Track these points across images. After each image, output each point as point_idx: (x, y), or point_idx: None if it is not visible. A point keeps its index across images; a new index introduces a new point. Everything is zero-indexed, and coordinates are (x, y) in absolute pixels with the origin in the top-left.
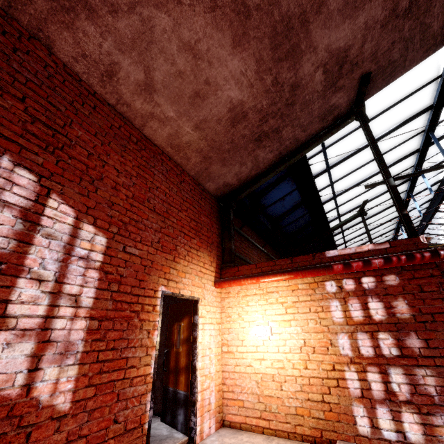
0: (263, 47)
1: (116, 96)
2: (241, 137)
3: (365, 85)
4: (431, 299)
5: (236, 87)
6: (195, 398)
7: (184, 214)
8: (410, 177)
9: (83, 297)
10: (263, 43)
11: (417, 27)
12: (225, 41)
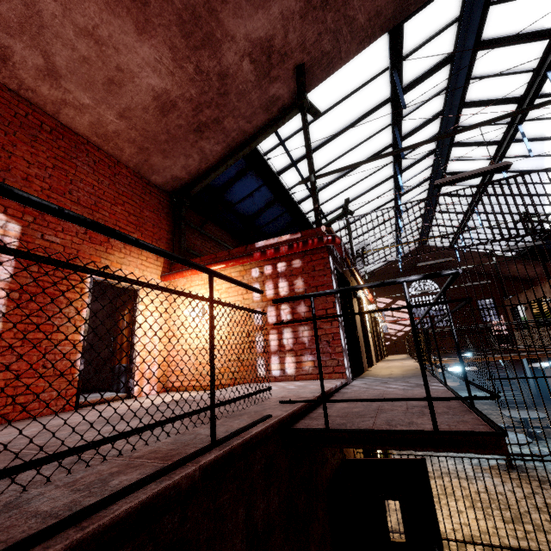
0: (174, 35)
1: (16, 81)
2: (177, 127)
3: (300, 77)
4: (319, 276)
5: (155, 75)
6: (133, 366)
7: (120, 208)
8: (393, 174)
9: (1, 273)
10: (172, 31)
11: (341, 19)
12: (127, 28)
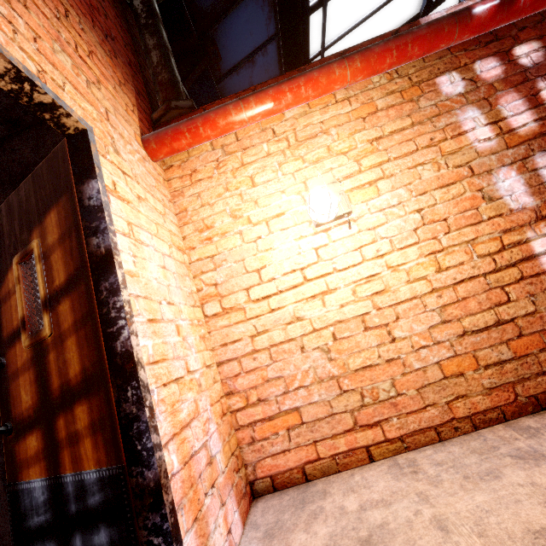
0: None
1: None
2: None
3: None
4: None
5: None
6: (159, 471)
7: None
8: None
9: None
10: None
11: None
12: None
